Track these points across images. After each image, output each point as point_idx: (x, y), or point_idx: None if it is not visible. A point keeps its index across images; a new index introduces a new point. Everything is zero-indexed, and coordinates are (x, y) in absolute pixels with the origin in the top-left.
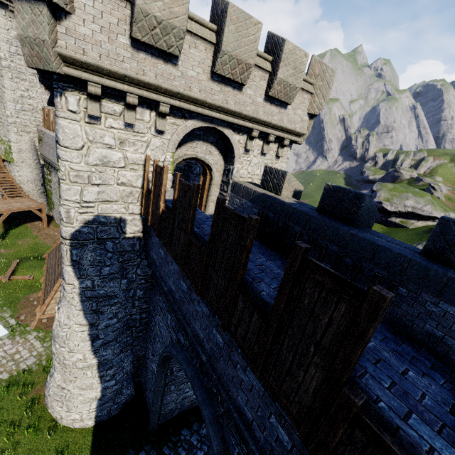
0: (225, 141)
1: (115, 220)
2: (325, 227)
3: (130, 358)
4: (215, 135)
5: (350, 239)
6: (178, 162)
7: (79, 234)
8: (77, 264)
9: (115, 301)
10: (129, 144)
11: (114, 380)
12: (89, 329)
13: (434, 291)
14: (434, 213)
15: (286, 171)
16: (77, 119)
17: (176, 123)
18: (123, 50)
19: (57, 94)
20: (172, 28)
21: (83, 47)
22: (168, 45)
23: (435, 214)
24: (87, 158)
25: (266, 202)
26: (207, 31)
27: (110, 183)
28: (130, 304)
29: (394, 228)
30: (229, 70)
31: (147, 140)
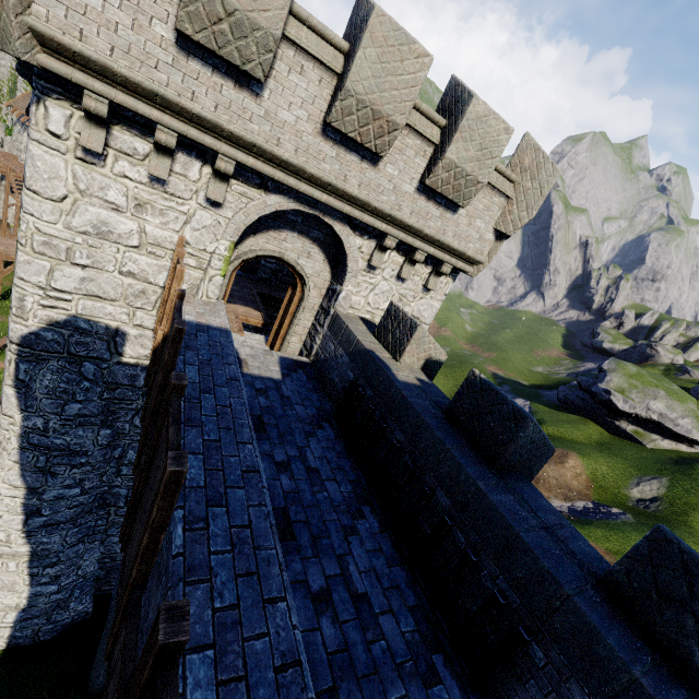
0: (337, 241)
1: (107, 329)
2: (442, 456)
3: (96, 554)
4: (324, 228)
5: (474, 497)
6: (246, 258)
7: (37, 340)
8: (24, 386)
9: (82, 461)
10: (154, 211)
11: (55, 585)
12: (25, 495)
13: (595, 690)
14: (694, 434)
15: (418, 323)
16: (62, 150)
17: (248, 194)
18: (159, 49)
19: (34, 100)
20: (253, 27)
21: (81, 26)
22: (243, 57)
23: (696, 435)
24: (71, 219)
25: (368, 367)
26: (330, 50)
27: (107, 267)
28: (112, 469)
29: (620, 439)
30: (356, 126)
31: (188, 211)
